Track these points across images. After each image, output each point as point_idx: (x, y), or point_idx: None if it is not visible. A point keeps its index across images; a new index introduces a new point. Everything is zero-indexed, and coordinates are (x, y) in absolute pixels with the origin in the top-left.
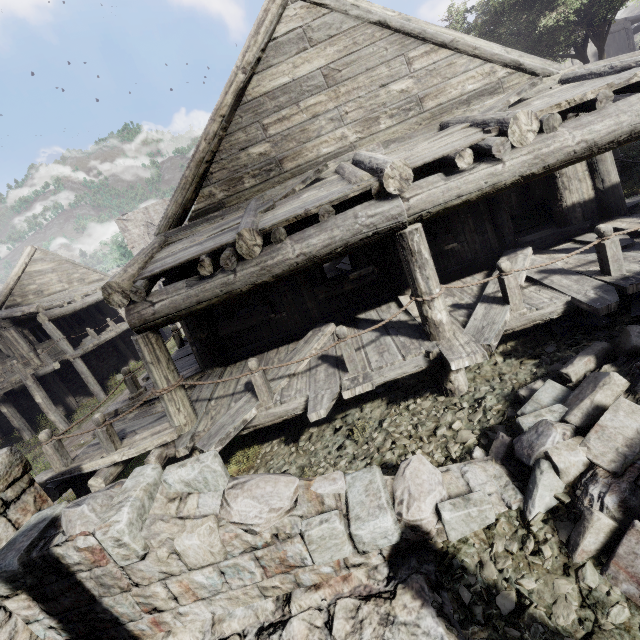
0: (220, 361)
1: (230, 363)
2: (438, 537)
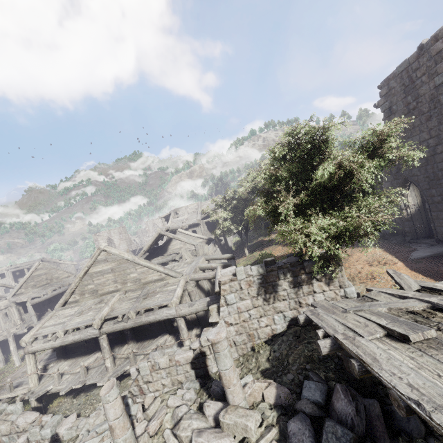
0: (65, 358)
1: (69, 358)
2: (62, 438)
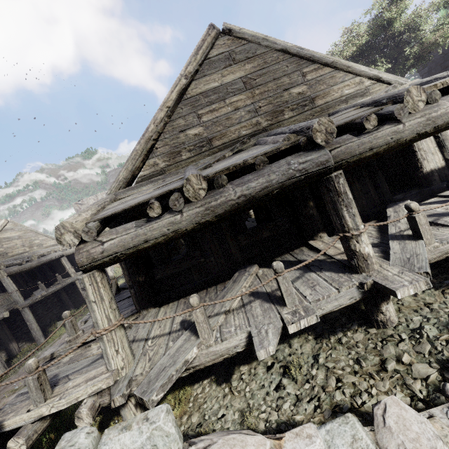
0: (154, 302)
1: (163, 304)
2: None
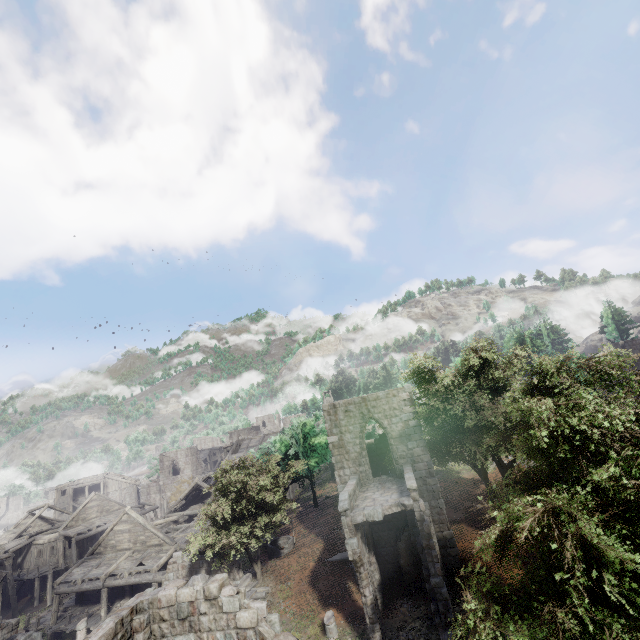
0: (81, 603)
1: (83, 604)
2: None
